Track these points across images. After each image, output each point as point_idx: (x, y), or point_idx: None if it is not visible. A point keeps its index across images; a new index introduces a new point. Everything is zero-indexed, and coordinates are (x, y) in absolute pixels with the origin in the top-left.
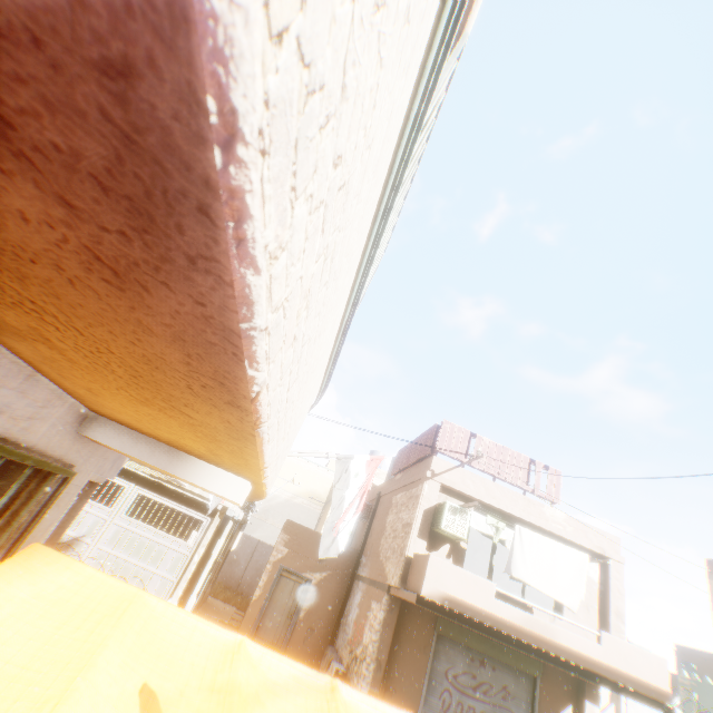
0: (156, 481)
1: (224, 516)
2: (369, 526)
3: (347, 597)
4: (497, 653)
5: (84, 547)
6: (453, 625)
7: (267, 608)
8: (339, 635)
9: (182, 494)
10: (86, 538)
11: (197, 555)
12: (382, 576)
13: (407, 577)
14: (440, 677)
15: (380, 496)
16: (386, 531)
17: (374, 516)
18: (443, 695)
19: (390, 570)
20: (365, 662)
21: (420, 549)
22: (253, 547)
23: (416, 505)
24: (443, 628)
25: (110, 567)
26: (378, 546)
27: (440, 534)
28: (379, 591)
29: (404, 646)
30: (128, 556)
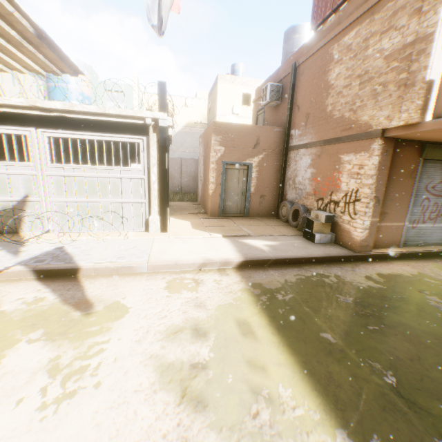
0: (56, 117)
1: (158, 129)
2: (291, 102)
3: (285, 167)
4: None
5: (36, 206)
6: (439, 148)
7: (225, 195)
8: (288, 193)
9: (96, 121)
10: (30, 198)
11: (153, 175)
12: (355, 129)
13: (427, 108)
14: (420, 193)
15: (296, 67)
16: (334, 89)
17: (295, 91)
18: (422, 204)
19: (376, 116)
20: (362, 204)
21: None
22: (179, 164)
23: (431, 4)
24: (429, 154)
25: (77, 212)
26: (322, 110)
27: None
28: (354, 143)
29: (392, 180)
30: (86, 198)
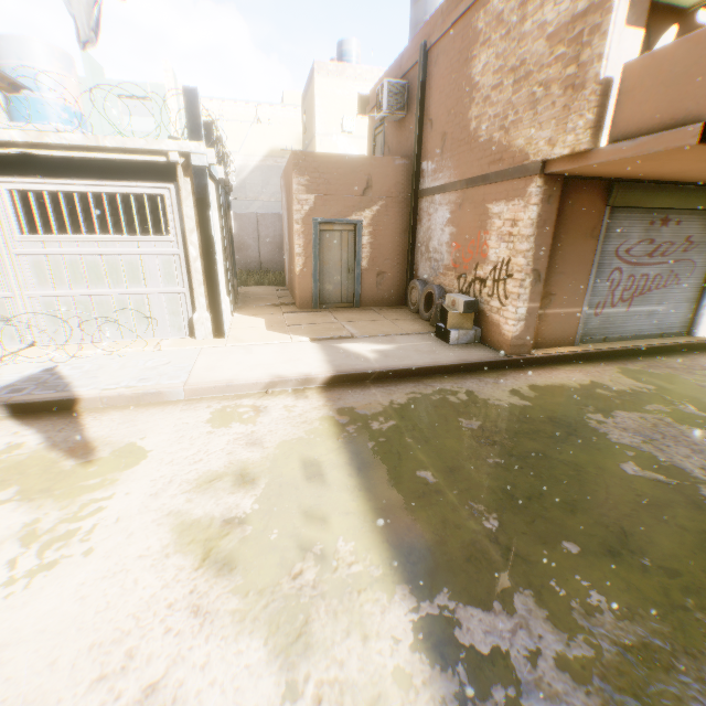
0: (17, 155)
1: (192, 171)
2: (420, 115)
3: (414, 225)
4: (690, 202)
5: (7, 305)
6: (635, 188)
7: (321, 274)
8: (420, 268)
9: (86, 160)
10: None
11: (192, 247)
12: (507, 161)
13: (603, 125)
14: (608, 261)
15: (427, 52)
16: (479, 92)
17: (425, 93)
18: (611, 278)
19: (534, 140)
20: (515, 281)
21: (629, 55)
22: (254, 224)
23: None
24: (620, 198)
25: (76, 312)
26: (463, 128)
27: (659, 8)
28: (506, 185)
29: (563, 243)
30: (88, 289)
